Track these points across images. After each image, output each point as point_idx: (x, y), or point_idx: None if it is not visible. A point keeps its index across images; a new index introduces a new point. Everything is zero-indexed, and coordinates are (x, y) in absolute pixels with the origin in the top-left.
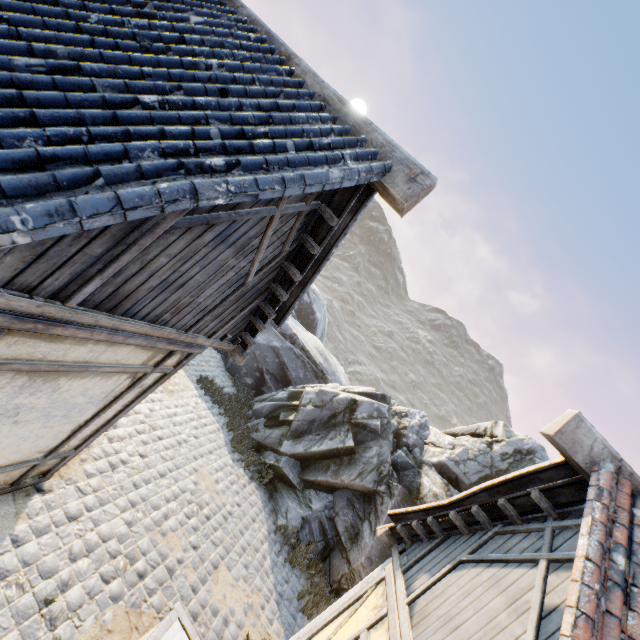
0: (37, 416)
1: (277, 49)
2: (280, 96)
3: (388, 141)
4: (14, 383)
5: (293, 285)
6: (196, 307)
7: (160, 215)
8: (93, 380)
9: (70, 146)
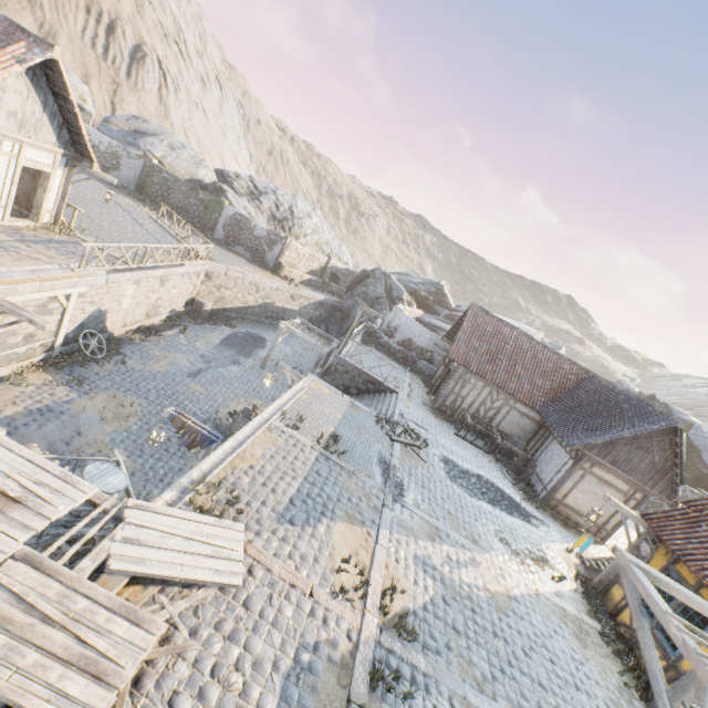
0: (599, 499)
1: (648, 403)
2: (646, 415)
3: (678, 416)
4: (595, 481)
5: (677, 465)
6: (638, 471)
7: (619, 442)
8: (612, 491)
9: (603, 432)
